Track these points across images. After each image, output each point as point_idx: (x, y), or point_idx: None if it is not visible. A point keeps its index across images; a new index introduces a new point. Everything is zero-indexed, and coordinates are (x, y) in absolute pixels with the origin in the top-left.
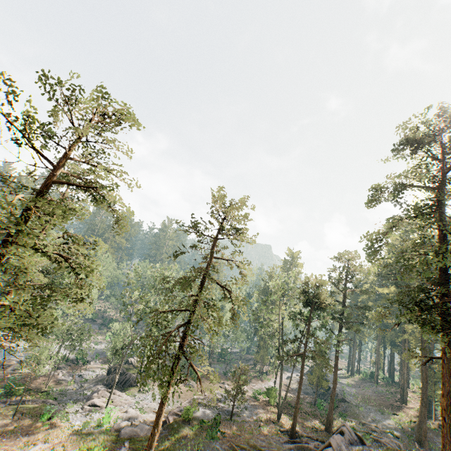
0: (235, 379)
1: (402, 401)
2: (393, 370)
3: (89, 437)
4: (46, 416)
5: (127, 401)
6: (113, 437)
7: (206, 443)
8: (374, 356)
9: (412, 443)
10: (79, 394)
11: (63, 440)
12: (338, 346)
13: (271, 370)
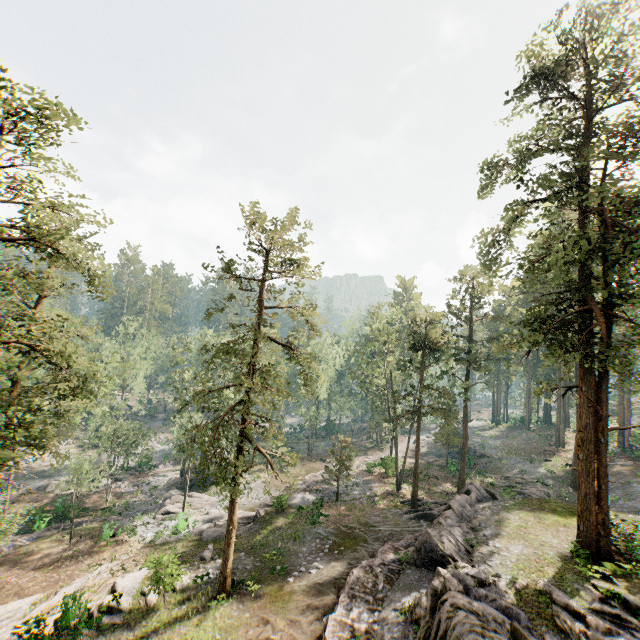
0: (335, 455)
1: (558, 444)
2: (549, 410)
3: (165, 548)
4: (108, 534)
5: (209, 501)
6: (194, 542)
7: (307, 530)
8: (524, 398)
9: (565, 489)
10: (150, 504)
11: (134, 556)
12: (466, 393)
13: (386, 436)
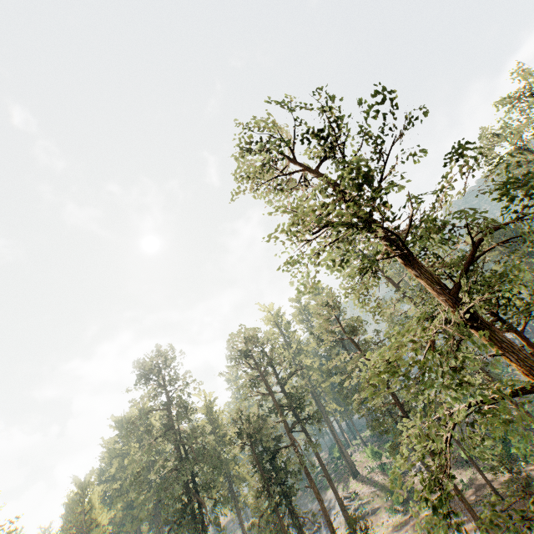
0: None
1: None
2: None
3: None
4: None
5: None
6: None
7: None
8: None
9: None
10: None
11: None
12: None
13: None
